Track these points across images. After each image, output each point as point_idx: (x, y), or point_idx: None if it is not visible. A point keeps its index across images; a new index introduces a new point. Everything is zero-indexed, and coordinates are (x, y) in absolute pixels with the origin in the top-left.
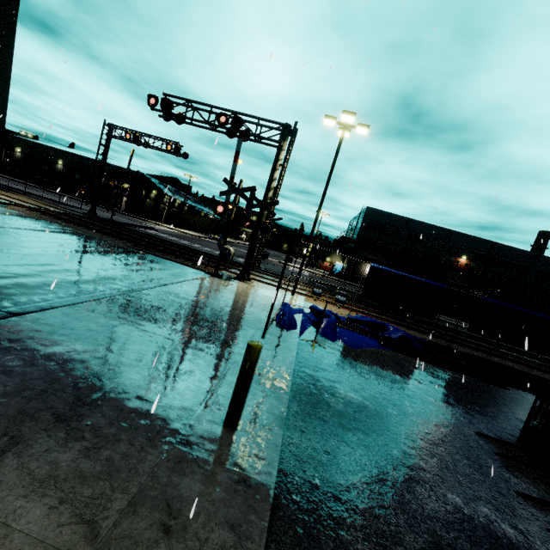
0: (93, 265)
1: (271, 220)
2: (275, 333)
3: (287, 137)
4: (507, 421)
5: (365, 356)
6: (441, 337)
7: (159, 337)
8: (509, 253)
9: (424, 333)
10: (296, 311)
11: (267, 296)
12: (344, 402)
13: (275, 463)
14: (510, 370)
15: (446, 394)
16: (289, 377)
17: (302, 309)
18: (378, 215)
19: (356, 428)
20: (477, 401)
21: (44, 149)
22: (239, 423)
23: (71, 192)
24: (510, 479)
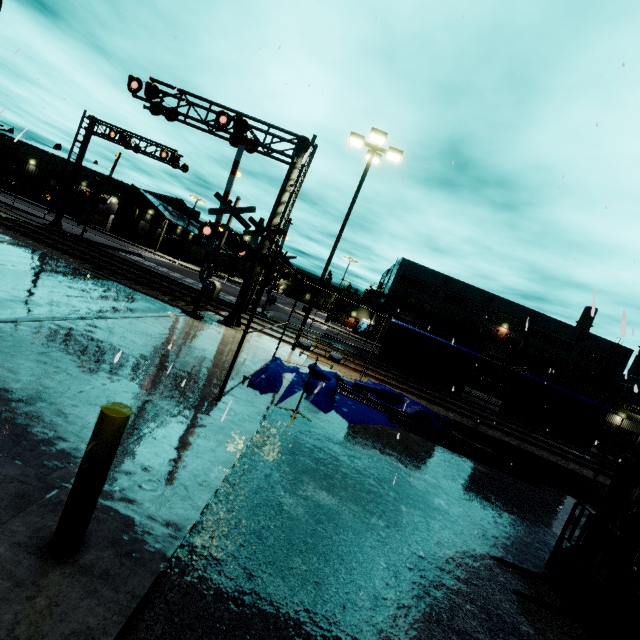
0: (7, 282)
1: (284, 258)
2: (241, 396)
3: (303, 153)
4: (534, 535)
5: (365, 435)
6: (468, 416)
7: (31, 387)
8: (553, 326)
9: (449, 410)
10: (288, 369)
11: (256, 347)
12: (307, 505)
13: (107, 639)
14: (545, 463)
15: (461, 493)
16: (229, 463)
17: (297, 368)
18: (414, 269)
19: (310, 551)
20: (499, 505)
21: (13, 143)
22: (81, 548)
23: (43, 200)
24: (530, 637)
